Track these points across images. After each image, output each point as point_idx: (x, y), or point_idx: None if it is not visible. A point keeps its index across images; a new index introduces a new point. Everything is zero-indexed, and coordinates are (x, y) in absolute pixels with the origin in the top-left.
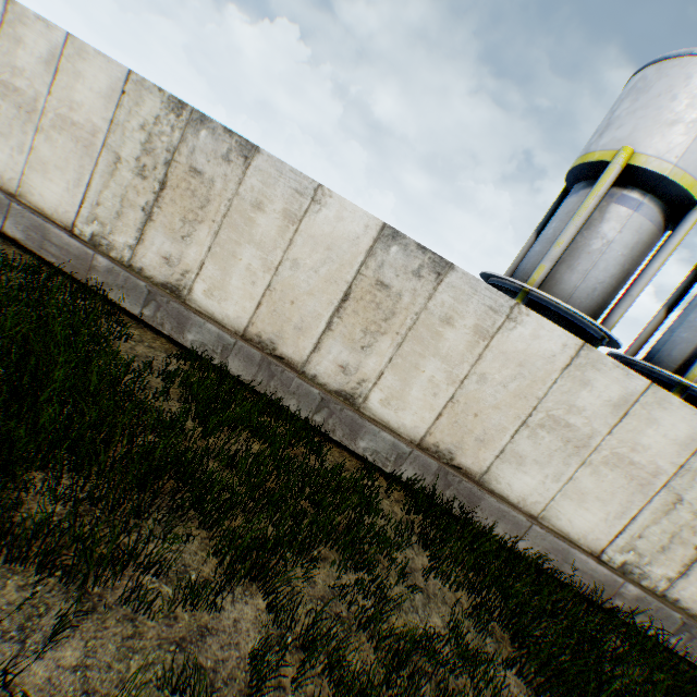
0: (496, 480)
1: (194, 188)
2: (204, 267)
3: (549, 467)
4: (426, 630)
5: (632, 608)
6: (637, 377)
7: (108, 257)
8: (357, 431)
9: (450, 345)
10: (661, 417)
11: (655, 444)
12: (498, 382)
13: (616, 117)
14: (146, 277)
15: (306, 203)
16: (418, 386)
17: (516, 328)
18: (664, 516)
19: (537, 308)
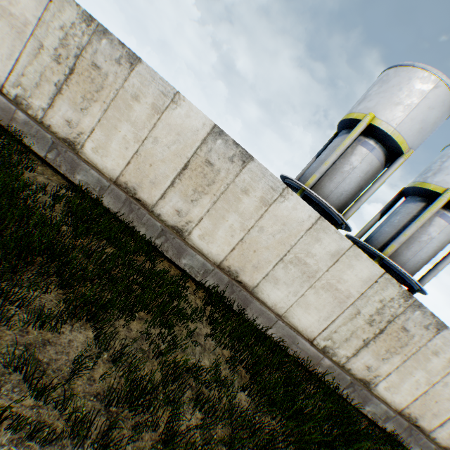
0: (261, 292)
1: (93, 78)
2: (94, 132)
3: (292, 287)
4: (195, 361)
5: (326, 372)
6: (346, 240)
7: (26, 113)
8: (182, 253)
9: (245, 207)
10: (356, 265)
11: (350, 280)
12: (270, 233)
13: (369, 94)
14: (52, 132)
15: (168, 102)
16: (223, 229)
17: (285, 202)
18: (350, 321)
19: (308, 201)
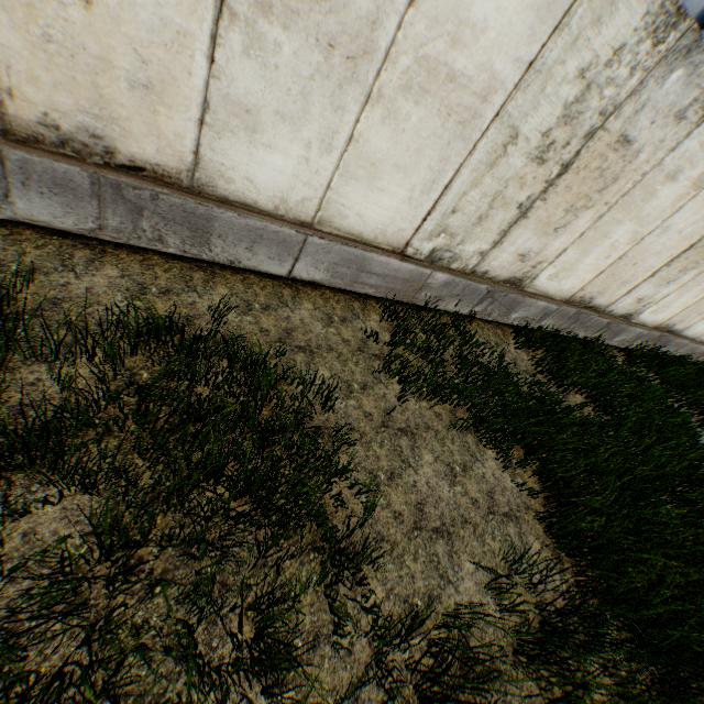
0: (687, 330)
1: (606, 166)
2: (562, 254)
3: None
4: None
5: (703, 358)
6: None
7: (447, 271)
8: (618, 334)
9: None
10: None
11: None
12: None
13: None
14: (487, 278)
15: None
16: (687, 295)
17: None
18: None
19: None
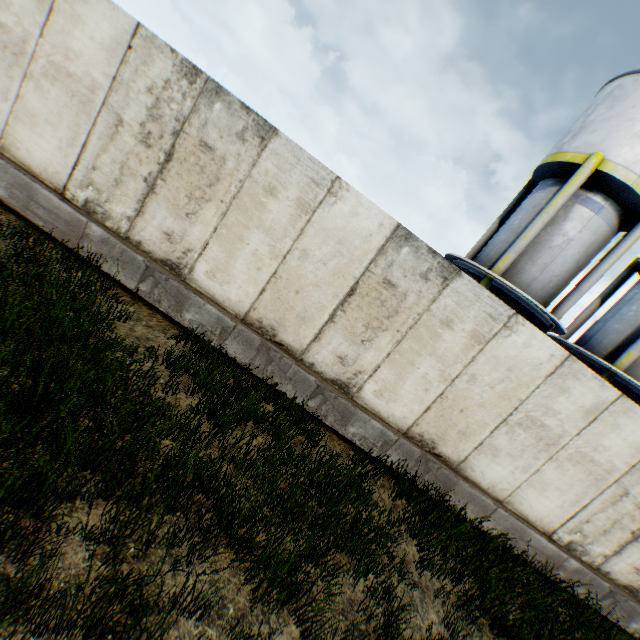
0: (471, 468)
1: (203, 164)
2: (208, 247)
3: (520, 460)
4: None
5: (570, 577)
6: (610, 388)
7: (103, 226)
8: (349, 418)
9: (447, 346)
10: (624, 424)
11: (614, 446)
12: (486, 383)
13: (591, 121)
14: (144, 251)
15: (322, 194)
16: (412, 381)
17: (511, 336)
18: (611, 506)
19: (497, 294)
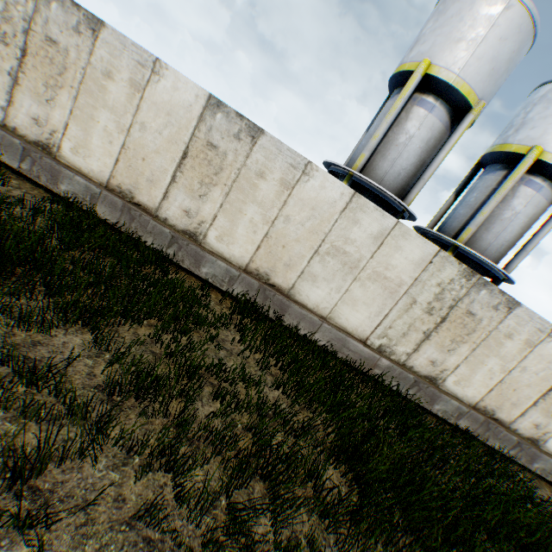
0: (298, 293)
1: (52, 57)
2: (69, 128)
3: (333, 283)
4: (212, 359)
5: (385, 374)
6: (390, 217)
7: None
8: (200, 261)
9: (264, 194)
10: (405, 245)
11: (400, 264)
12: (298, 222)
13: (423, 34)
14: (20, 136)
15: (148, 74)
16: (242, 225)
17: (310, 181)
18: (406, 313)
19: (360, 189)
